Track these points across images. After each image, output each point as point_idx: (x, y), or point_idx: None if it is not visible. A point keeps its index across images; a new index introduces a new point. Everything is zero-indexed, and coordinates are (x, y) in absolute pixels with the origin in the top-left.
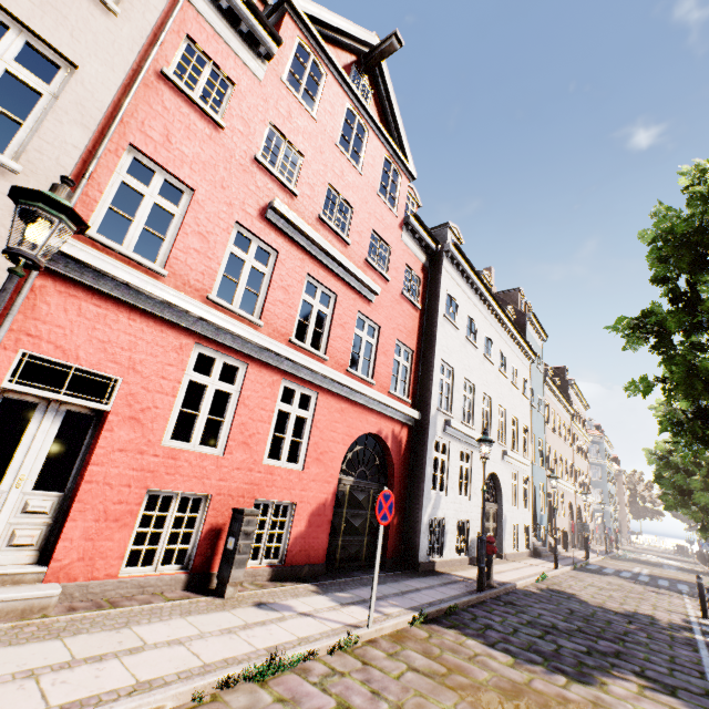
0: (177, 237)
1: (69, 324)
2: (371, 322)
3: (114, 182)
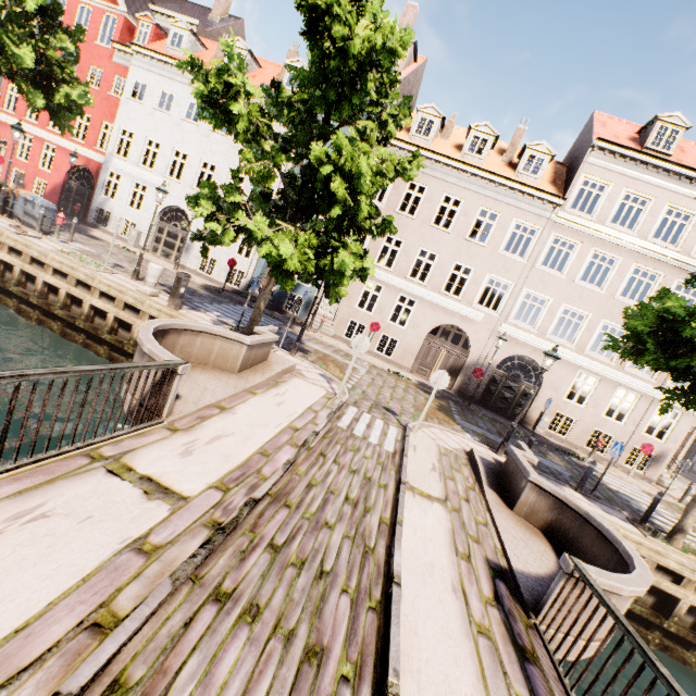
0: (18, 104)
1: (2, 130)
2: (89, 116)
3: (9, 95)
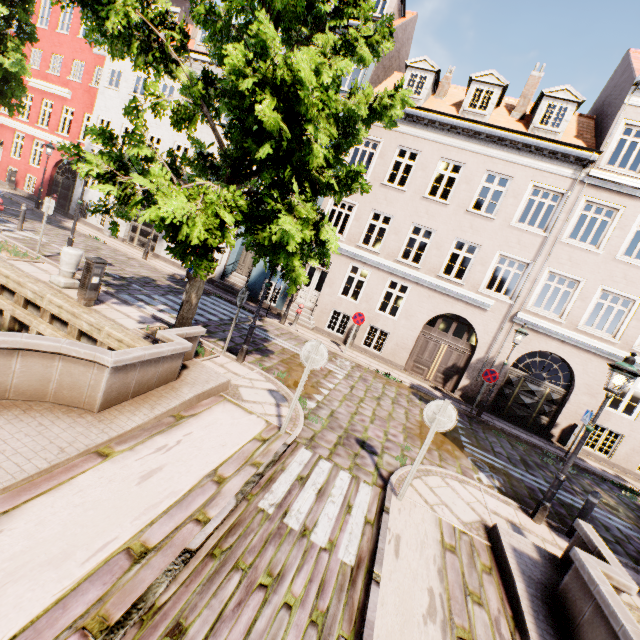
0: None
1: None
2: (73, 109)
3: None
